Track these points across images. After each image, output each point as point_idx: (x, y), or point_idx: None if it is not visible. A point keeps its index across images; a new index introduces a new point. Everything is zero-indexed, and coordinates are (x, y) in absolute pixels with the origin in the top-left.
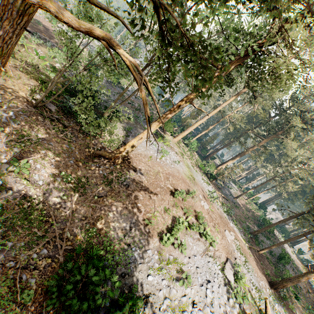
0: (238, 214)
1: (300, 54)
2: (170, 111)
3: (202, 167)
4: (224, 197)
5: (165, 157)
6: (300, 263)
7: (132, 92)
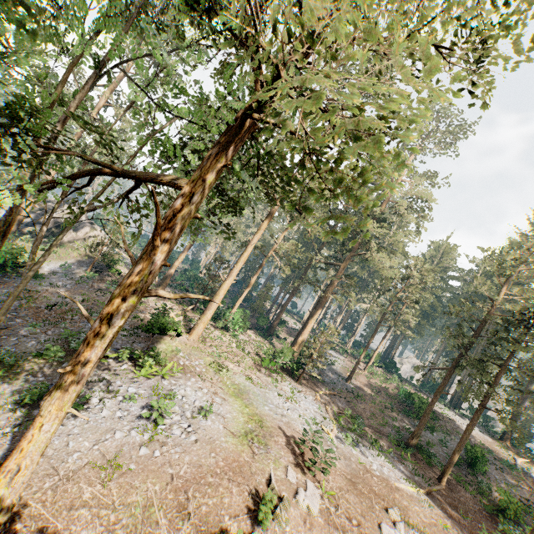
0: (368, 411)
1: (366, 83)
2: (84, 345)
3: (269, 363)
4: (332, 394)
5: (167, 421)
6: (490, 439)
7: (64, 274)
